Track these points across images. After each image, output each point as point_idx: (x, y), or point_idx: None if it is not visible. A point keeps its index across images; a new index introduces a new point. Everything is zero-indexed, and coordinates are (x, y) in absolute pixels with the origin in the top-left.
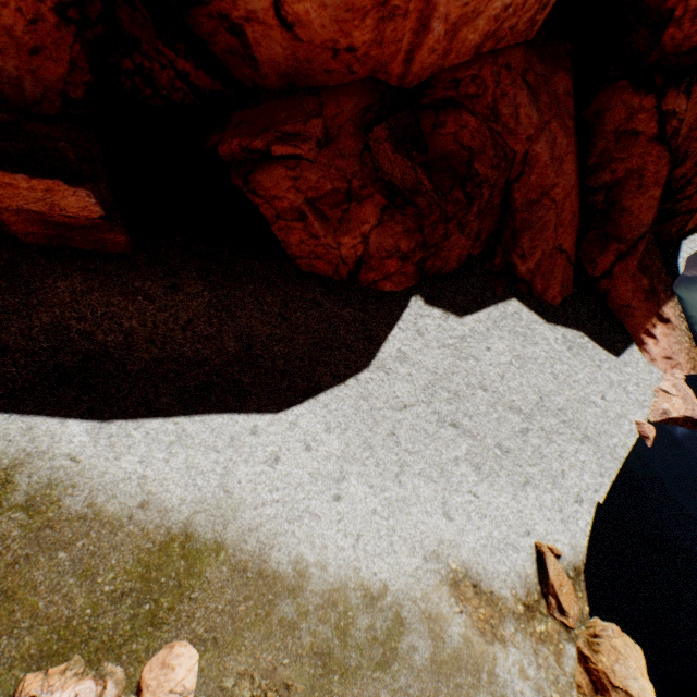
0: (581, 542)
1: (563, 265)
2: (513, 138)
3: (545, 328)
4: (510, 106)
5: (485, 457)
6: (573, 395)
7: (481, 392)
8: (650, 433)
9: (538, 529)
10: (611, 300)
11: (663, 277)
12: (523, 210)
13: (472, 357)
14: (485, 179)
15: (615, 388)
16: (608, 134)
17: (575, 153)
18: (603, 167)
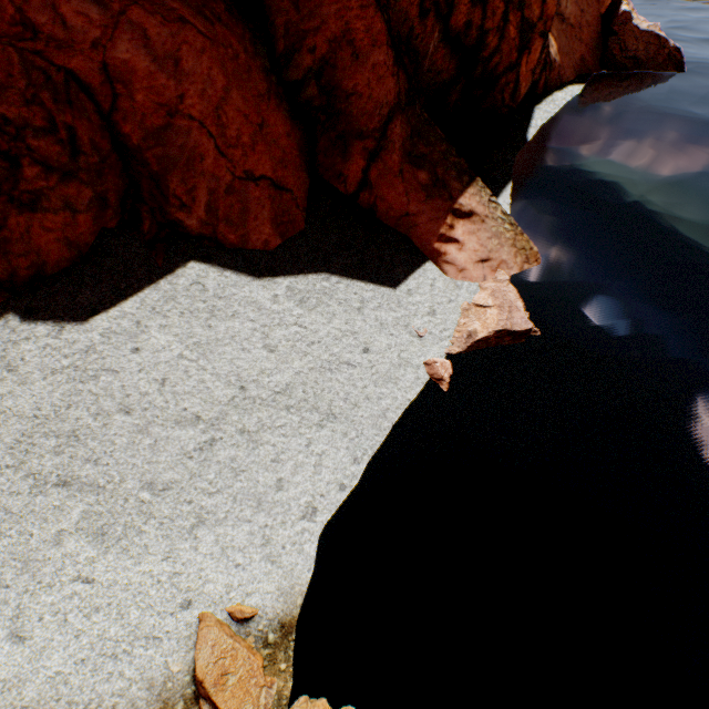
0: (304, 578)
1: (269, 196)
2: (67, 52)
3: (253, 288)
4: (45, 8)
5: (118, 513)
6: (309, 364)
7: (122, 417)
8: (446, 372)
9: (212, 590)
10: (382, 214)
11: (454, 160)
12: (153, 146)
13: (107, 372)
14: (24, 123)
15: (391, 328)
16: (282, 2)
17: (244, 43)
18: (298, 48)
